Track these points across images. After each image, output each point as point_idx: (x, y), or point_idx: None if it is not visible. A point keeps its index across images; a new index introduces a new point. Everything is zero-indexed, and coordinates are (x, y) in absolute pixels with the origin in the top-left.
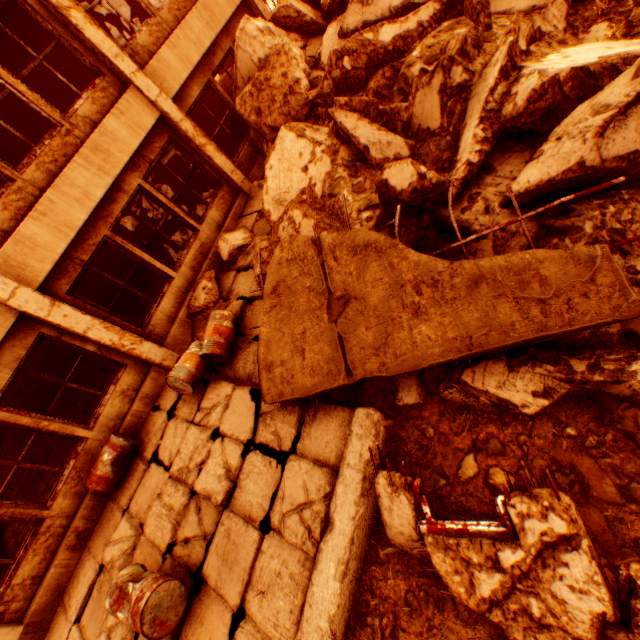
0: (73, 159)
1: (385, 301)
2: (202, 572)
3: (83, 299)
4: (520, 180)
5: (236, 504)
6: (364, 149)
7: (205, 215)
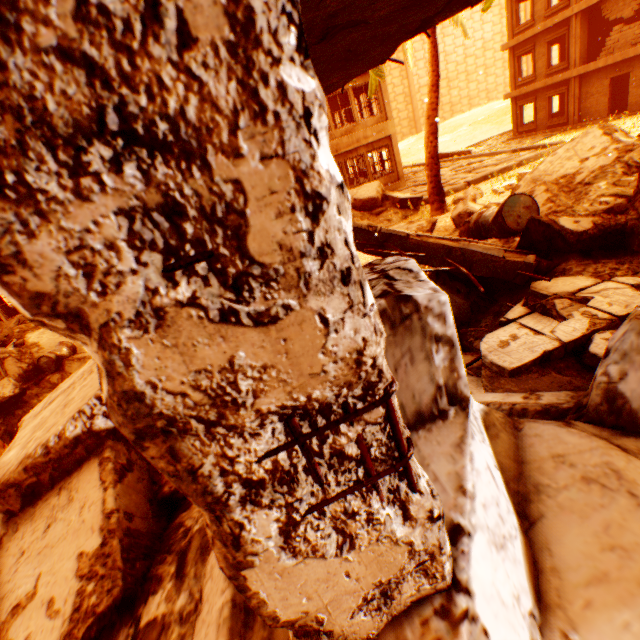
0: None
1: None
2: None
3: None
4: None
5: None
6: None
7: None
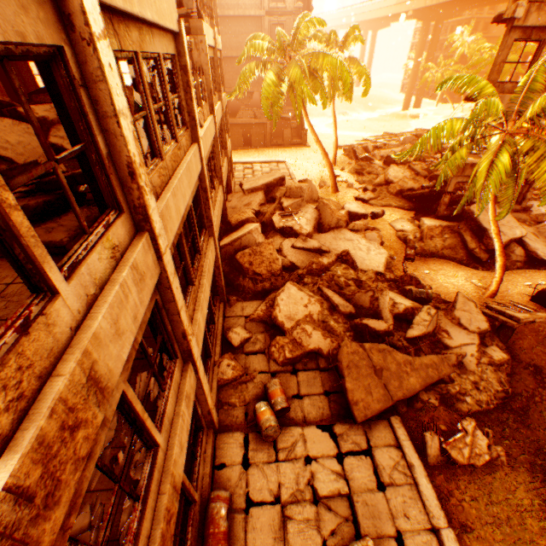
0: (206, 275)
1: (397, 369)
2: (362, 535)
3: None
4: (409, 333)
5: (355, 488)
6: (336, 305)
7: (215, 313)
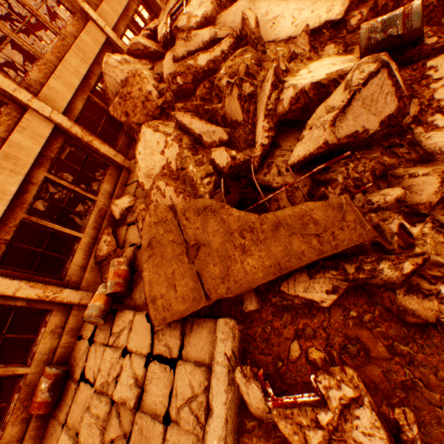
0: None
1: (223, 245)
2: None
3: (10, 268)
4: (294, 154)
5: (145, 405)
6: (199, 136)
7: (99, 189)
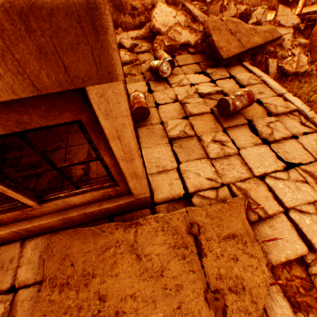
0: None
1: (245, 33)
2: None
3: None
4: (249, 23)
5: (226, 91)
6: (196, 17)
7: None
